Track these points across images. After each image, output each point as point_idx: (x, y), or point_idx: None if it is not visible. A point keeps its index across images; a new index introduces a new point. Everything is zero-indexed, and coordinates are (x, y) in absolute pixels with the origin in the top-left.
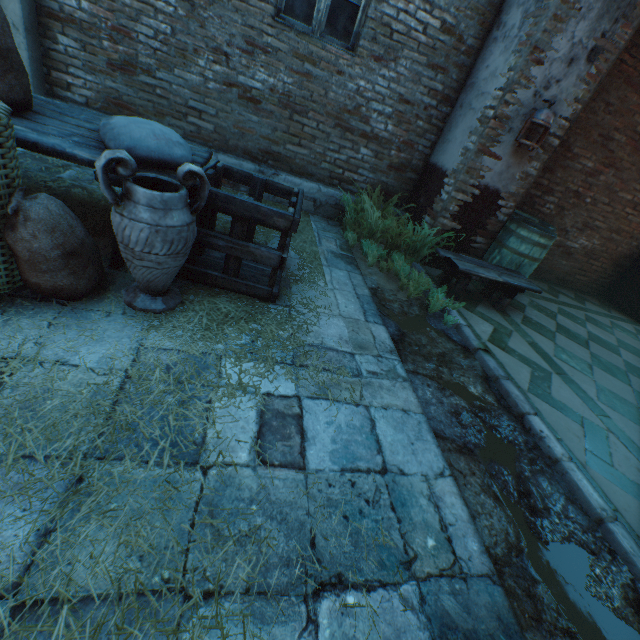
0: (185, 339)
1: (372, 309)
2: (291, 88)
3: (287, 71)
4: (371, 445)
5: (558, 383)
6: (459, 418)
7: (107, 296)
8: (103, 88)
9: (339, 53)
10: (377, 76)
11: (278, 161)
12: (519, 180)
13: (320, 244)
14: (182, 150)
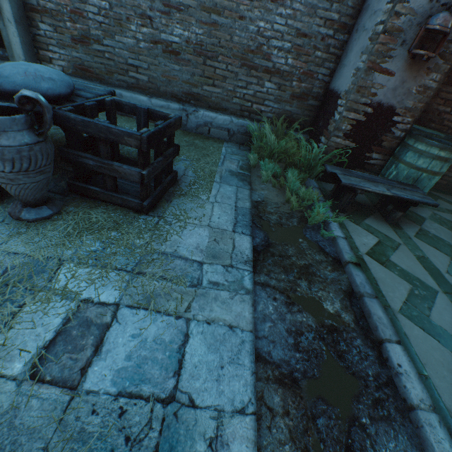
0: (41, 244)
1: (245, 220)
2: (202, 38)
3: (198, 24)
4: (170, 365)
5: (443, 304)
6: (298, 339)
7: None
8: (71, 58)
9: (239, 0)
10: (275, 15)
11: (198, 100)
12: (416, 94)
13: (222, 165)
14: (50, 84)
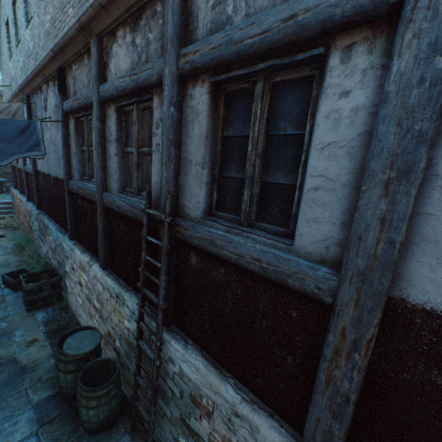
0: None
1: None
2: None
3: None
4: None
5: None
6: None
7: (6, 193)
8: None
9: None
10: None
11: None
12: None
13: None
14: (8, 180)
